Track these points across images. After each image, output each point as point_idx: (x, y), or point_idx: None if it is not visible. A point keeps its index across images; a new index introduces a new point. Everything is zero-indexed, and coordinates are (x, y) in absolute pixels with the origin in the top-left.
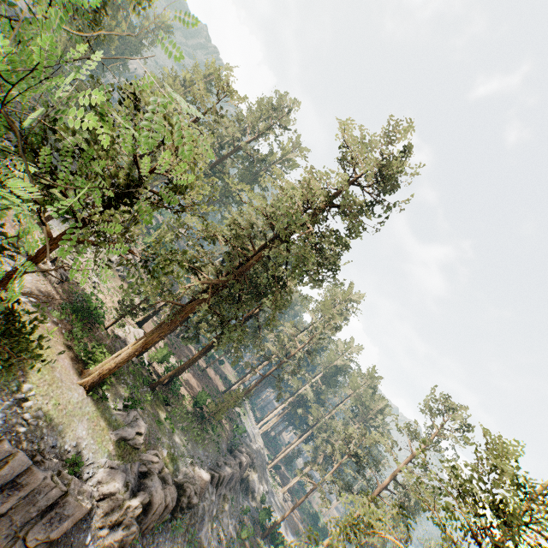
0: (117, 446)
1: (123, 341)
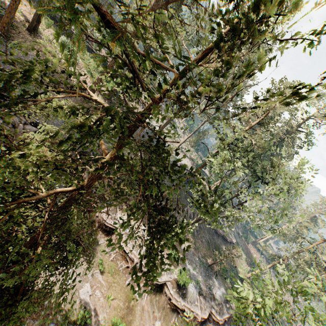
0: None
1: (204, 172)
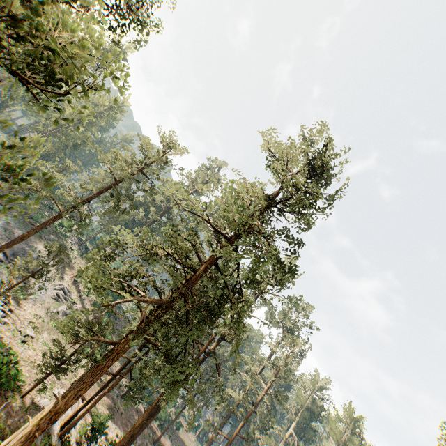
0: None
1: None
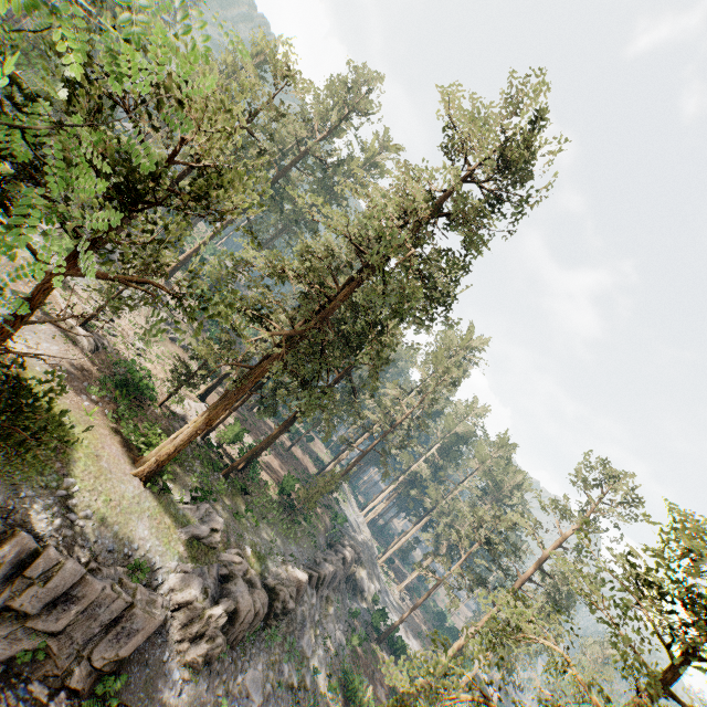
0: (189, 546)
1: (183, 419)
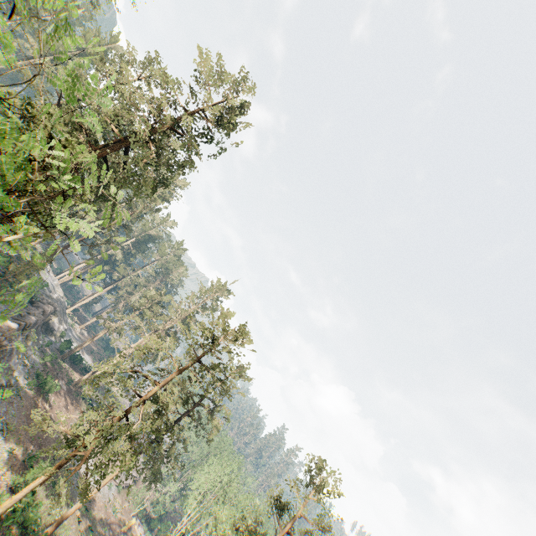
0: None
1: None
